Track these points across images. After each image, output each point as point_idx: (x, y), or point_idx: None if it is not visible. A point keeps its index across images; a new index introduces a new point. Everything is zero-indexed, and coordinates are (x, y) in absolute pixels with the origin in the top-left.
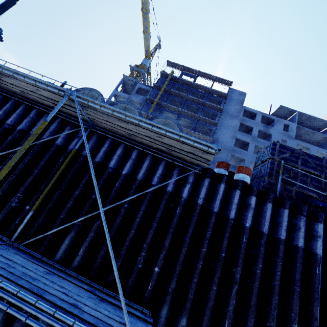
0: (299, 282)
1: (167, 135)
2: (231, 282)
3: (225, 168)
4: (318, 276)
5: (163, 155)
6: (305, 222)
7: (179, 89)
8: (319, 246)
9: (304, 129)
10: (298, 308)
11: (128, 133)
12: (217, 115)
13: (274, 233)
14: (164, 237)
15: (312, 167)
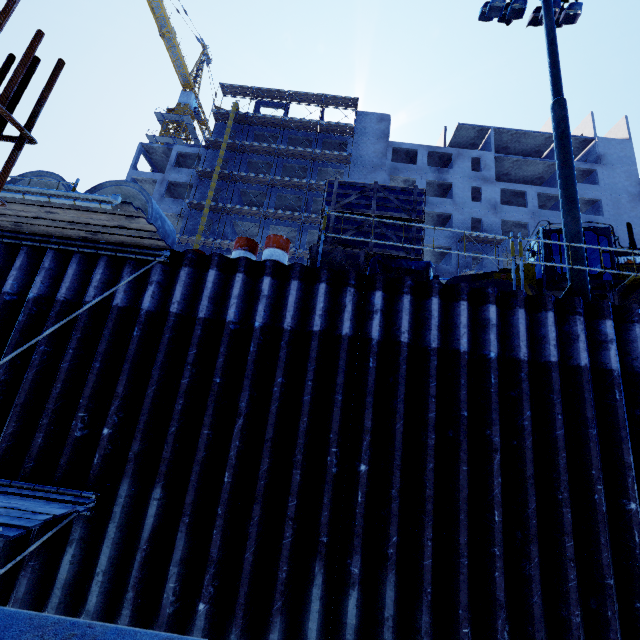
0: (342, 387)
1: (51, 203)
2: (234, 417)
3: (245, 247)
4: (373, 370)
5: (103, 248)
6: (354, 295)
7: (260, 137)
8: (375, 326)
9: (509, 158)
10: (342, 426)
11: (12, 223)
12: (345, 172)
13: (307, 327)
14: (117, 381)
15: (397, 209)
